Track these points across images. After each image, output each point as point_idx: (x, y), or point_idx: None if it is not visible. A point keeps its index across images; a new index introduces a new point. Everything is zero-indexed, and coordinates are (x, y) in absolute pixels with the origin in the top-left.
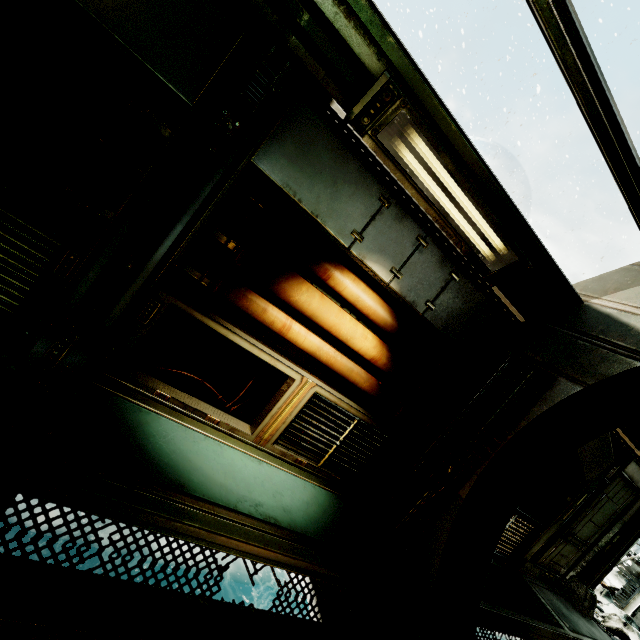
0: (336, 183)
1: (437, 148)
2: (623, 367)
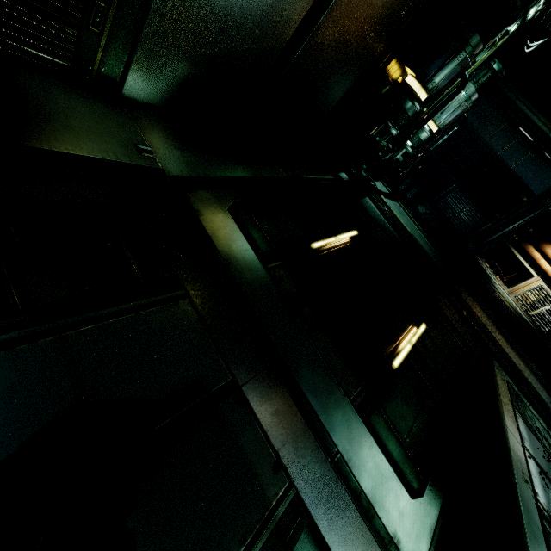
0: None
1: None
2: None
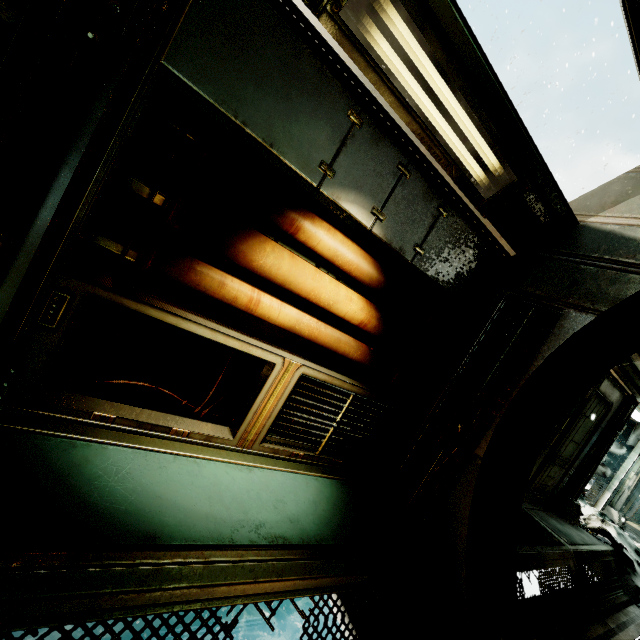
0: (290, 95)
1: (422, 26)
2: (638, 286)
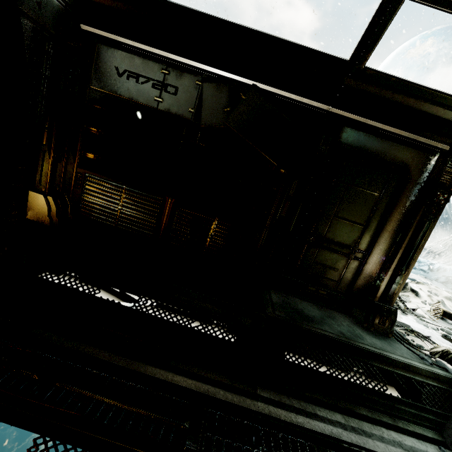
0: None
1: None
2: None
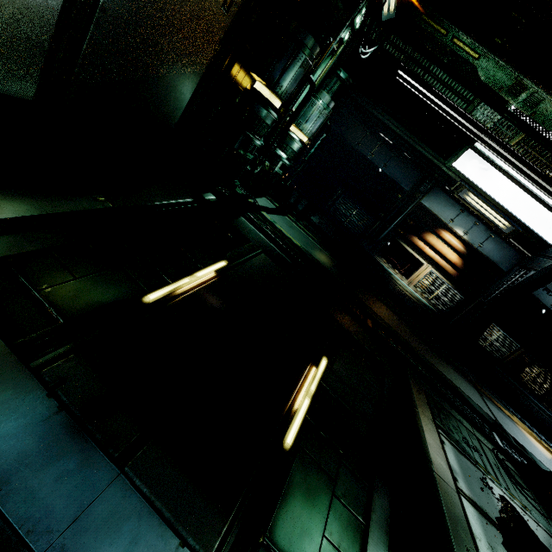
0: (445, 206)
1: (477, 197)
2: (551, 263)
